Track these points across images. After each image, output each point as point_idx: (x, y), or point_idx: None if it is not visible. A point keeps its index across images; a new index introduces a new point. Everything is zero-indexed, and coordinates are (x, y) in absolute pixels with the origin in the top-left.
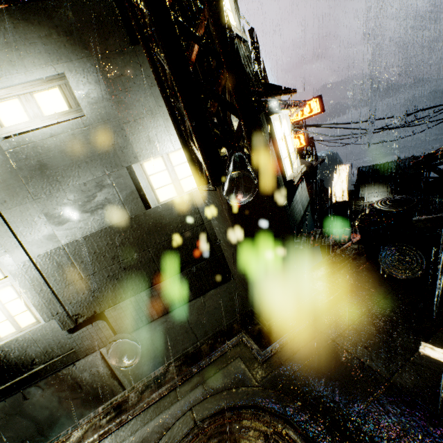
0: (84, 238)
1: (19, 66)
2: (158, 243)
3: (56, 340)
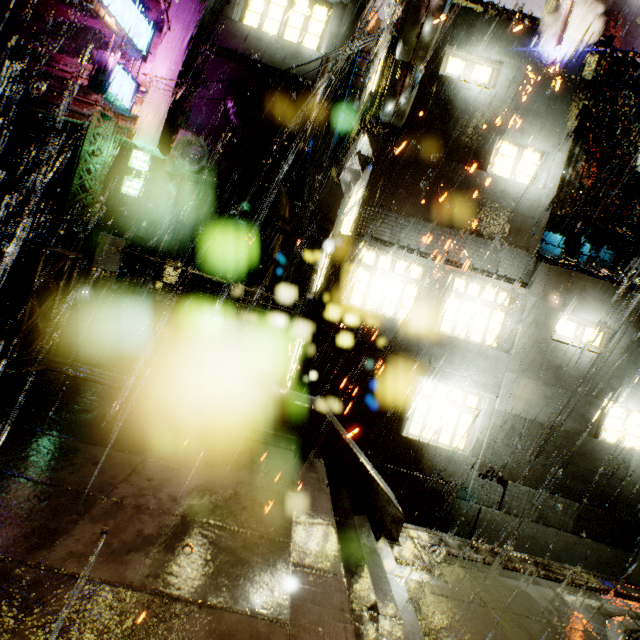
0: (541, 424)
1: (595, 312)
2: (580, 467)
3: (463, 472)
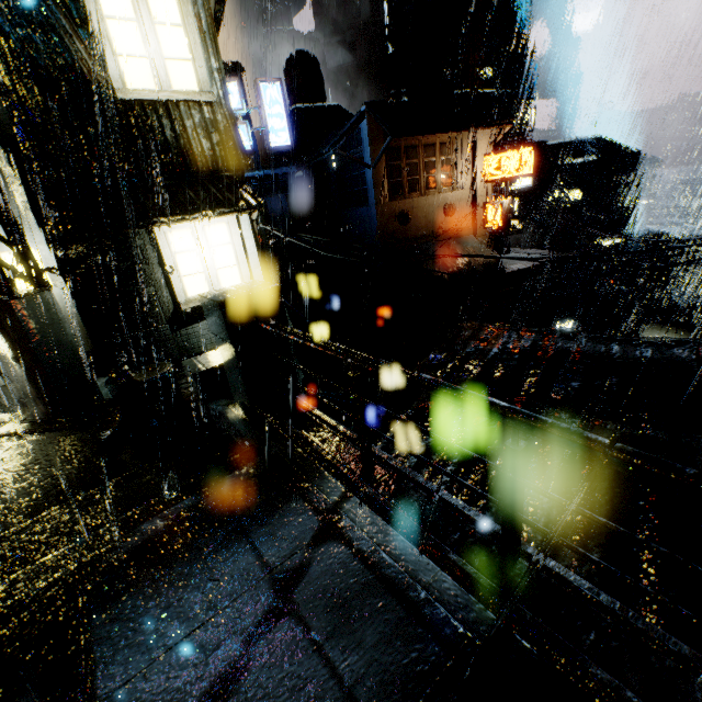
0: None
1: None
2: None
3: None
